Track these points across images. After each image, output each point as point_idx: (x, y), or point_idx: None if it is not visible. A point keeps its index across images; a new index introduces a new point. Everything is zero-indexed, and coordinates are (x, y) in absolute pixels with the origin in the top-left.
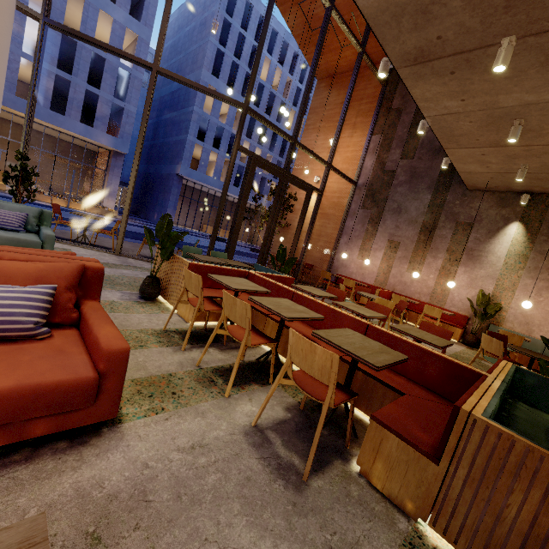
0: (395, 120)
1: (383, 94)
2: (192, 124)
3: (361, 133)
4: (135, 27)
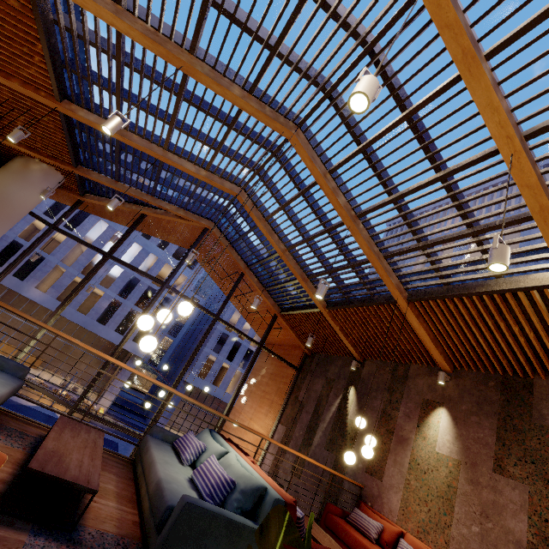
0: (297, 415)
1: (296, 380)
2: (212, 338)
3: (273, 415)
4: (187, 273)
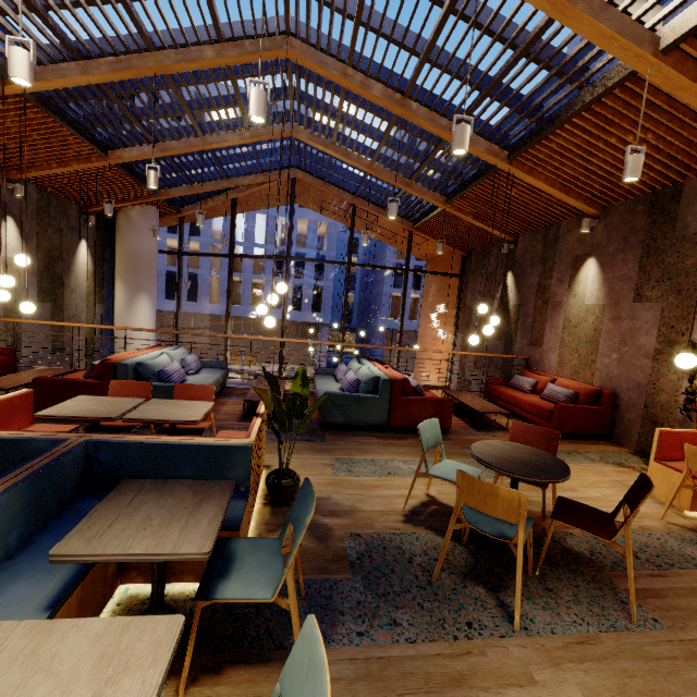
0: (469, 319)
1: (460, 287)
2: (386, 276)
3: (450, 328)
4: (324, 217)
